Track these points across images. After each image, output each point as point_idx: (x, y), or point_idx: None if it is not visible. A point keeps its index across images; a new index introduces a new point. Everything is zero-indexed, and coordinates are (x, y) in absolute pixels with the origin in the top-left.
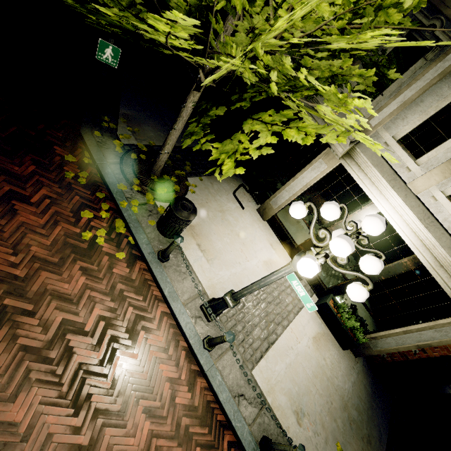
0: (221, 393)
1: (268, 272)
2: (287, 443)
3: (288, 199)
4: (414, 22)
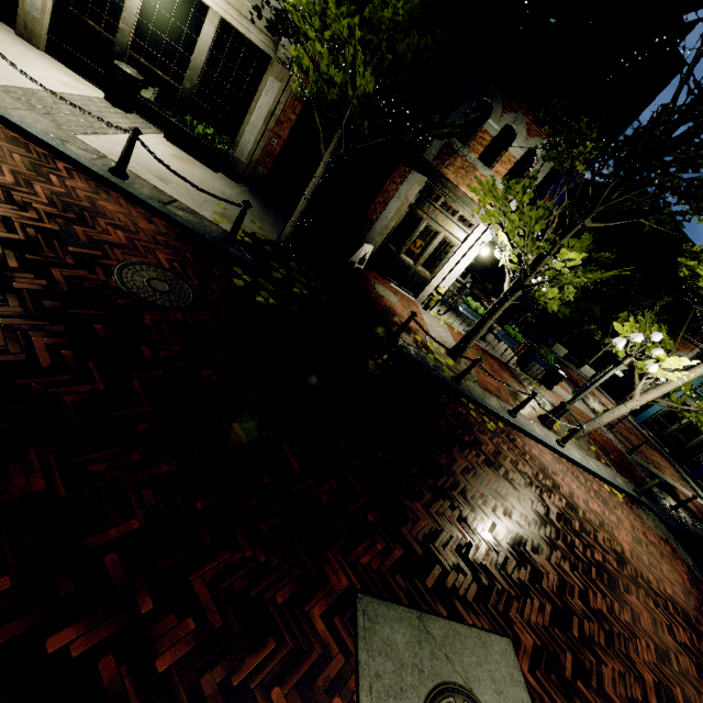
0: (28, 128)
1: (70, 90)
2: (152, 185)
3: None
4: None
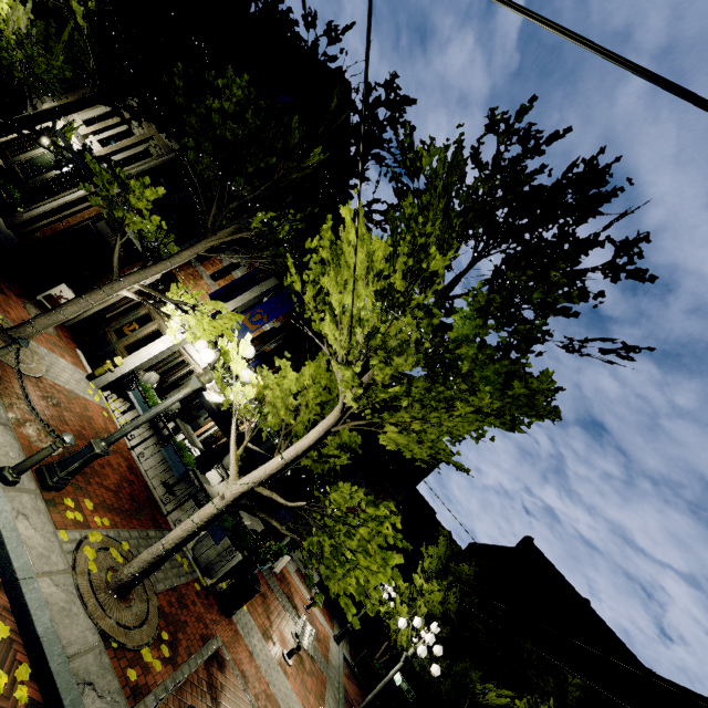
0: None
1: None
2: None
3: None
4: None
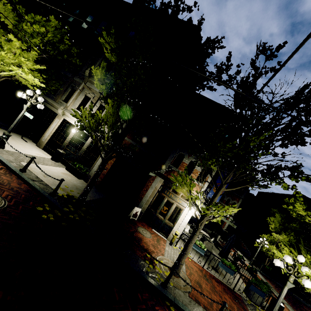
0: (0, 157)
1: (38, 155)
2: (36, 176)
3: (49, 135)
4: (35, 63)
